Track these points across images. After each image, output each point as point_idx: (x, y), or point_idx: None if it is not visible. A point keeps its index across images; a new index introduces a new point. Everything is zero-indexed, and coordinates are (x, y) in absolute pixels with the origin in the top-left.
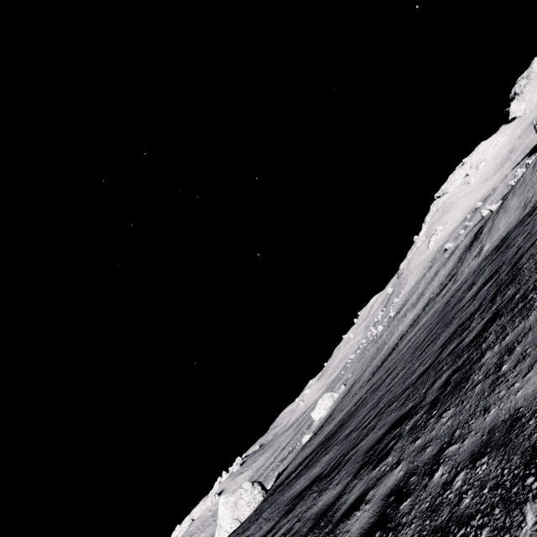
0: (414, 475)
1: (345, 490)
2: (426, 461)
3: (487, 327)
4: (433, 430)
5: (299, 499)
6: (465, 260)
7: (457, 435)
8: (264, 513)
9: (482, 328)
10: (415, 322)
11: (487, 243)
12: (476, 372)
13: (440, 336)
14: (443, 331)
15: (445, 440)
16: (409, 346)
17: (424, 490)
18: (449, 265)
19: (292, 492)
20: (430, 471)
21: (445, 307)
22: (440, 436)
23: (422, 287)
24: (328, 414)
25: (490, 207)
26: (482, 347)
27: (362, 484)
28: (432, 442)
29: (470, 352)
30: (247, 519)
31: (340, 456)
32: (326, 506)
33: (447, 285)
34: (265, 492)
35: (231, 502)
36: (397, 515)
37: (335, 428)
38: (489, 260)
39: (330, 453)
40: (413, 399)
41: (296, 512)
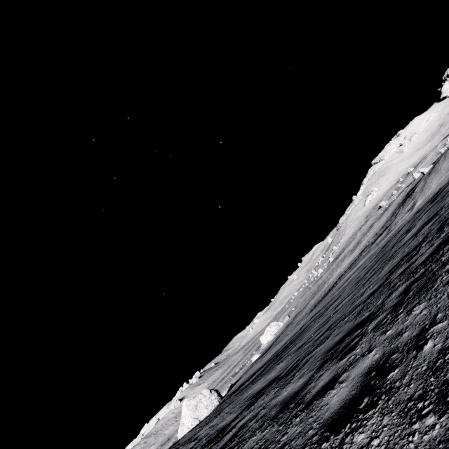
0: (396, 353)
1: (310, 380)
2: (407, 341)
3: (440, 248)
4: (405, 321)
5: (259, 395)
6: (398, 214)
7: (441, 316)
8: (225, 409)
9: (434, 250)
10: (353, 265)
11: (419, 199)
12: (443, 275)
13: (383, 267)
14: (386, 263)
15: (425, 323)
16: (349, 282)
17: (414, 360)
18: (383, 219)
19: (250, 392)
20: (416, 347)
21: (383, 249)
22: (417, 323)
23: (358, 237)
24: (274, 338)
25: (422, 170)
26: (441, 260)
27: (329, 372)
28: (408, 328)
29: (427, 267)
30: (209, 416)
31: (296, 361)
32: (292, 394)
33: (382, 235)
34: (220, 398)
35: (192, 404)
36: (386, 383)
37: (283, 347)
38: (425, 209)
39: (283, 362)
40: (368, 310)
41: (259, 403)
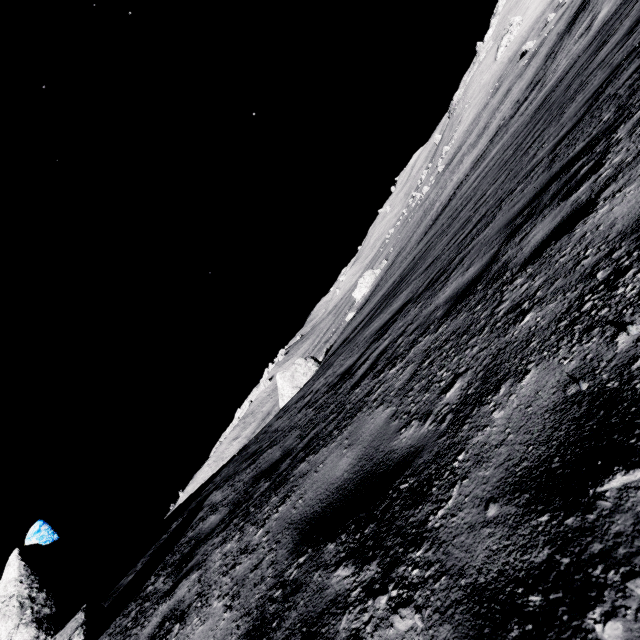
0: None
1: (499, 254)
2: None
3: None
4: None
5: (387, 326)
6: (560, 51)
7: None
8: (338, 359)
9: None
10: (479, 161)
11: (605, 6)
12: None
13: (563, 112)
14: (567, 106)
15: None
16: (482, 178)
17: None
18: (529, 73)
19: (370, 332)
20: None
21: (542, 108)
22: None
23: (485, 119)
24: (371, 290)
25: None
26: None
27: (550, 219)
28: None
29: None
30: (315, 375)
31: (436, 273)
32: (466, 284)
33: (529, 98)
34: (319, 364)
35: (287, 376)
36: None
37: (391, 287)
38: (630, 3)
39: (408, 288)
40: (580, 142)
41: (396, 328)
